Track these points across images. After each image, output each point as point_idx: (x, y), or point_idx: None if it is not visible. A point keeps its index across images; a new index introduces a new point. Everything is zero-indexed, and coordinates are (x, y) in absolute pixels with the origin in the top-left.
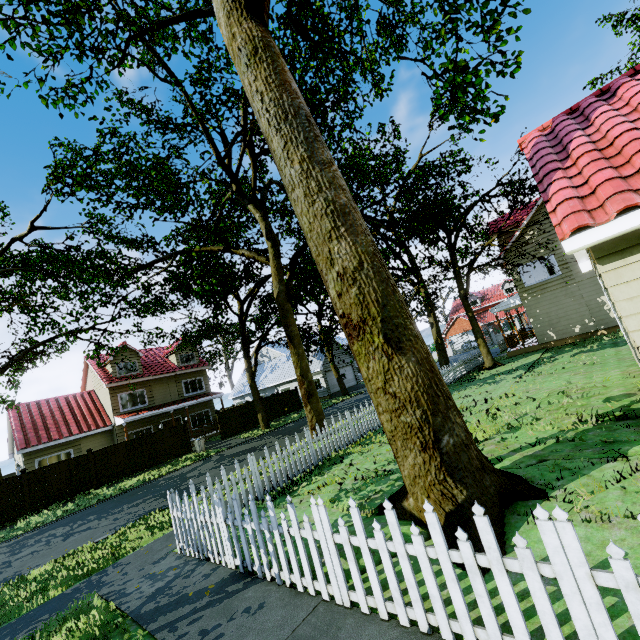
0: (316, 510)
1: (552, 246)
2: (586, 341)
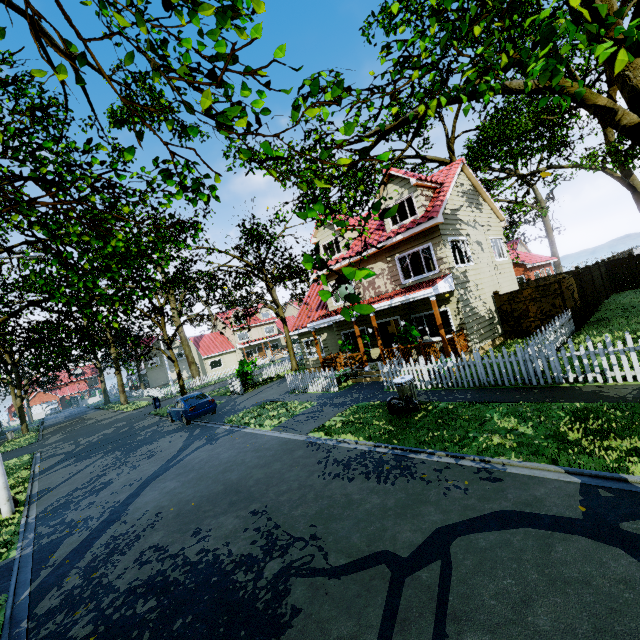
0: (197, 378)
1: (159, 354)
2: (168, 385)
